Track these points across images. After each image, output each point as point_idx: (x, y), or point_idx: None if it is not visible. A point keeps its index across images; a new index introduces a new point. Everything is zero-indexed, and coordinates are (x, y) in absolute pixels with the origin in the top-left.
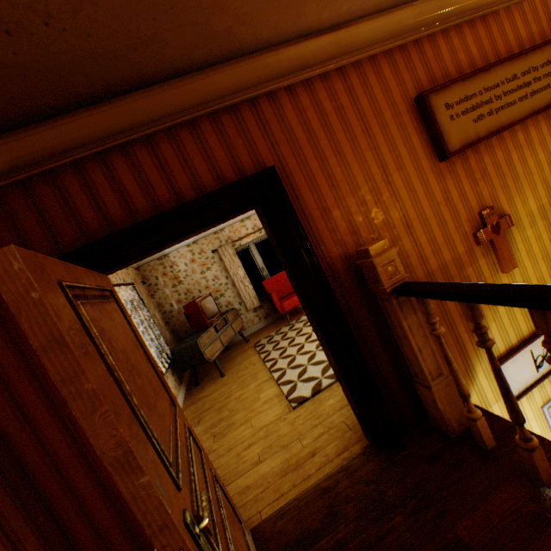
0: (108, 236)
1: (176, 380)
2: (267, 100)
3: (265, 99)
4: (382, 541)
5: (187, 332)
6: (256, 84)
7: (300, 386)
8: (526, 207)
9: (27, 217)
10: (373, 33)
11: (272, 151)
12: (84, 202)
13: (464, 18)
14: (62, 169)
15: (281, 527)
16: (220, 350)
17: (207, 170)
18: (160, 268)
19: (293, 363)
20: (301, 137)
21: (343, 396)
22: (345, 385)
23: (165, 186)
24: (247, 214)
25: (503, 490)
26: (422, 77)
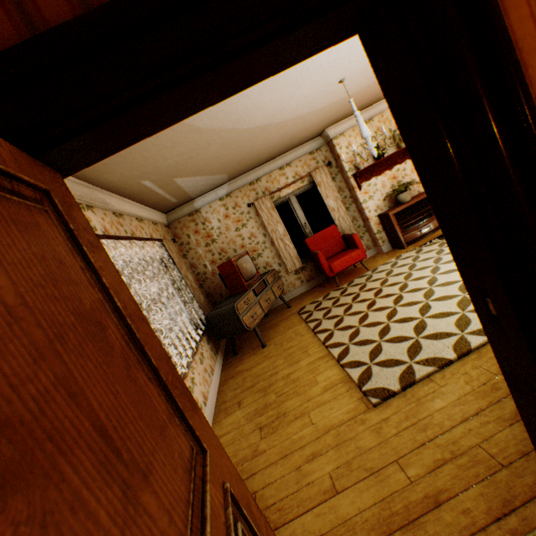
0: (21, 45)
1: (212, 348)
2: None
3: None
4: None
5: (222, 296)
6: None
7: (376, 371)
8: None
9: None
10: None
11: None
12: None
13: None
14: None
15: None
16: (260, 317)
17: None
18: (191, 225)
19: (356, 338)
20: None
21: (461, 397)
22: None
23: None
24: (287, 160)
25: None
26: None
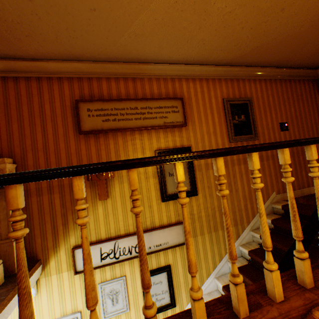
0: None
1: None
2: None
3: None
4: None
5: None
6: None
7: None
8: None
9: None
10: (60, 68)
11: None
12: None
13: (120, 76)
14: None
15: None
16: None
17: None
18: None
19: None
20: (1, 100)
21: None
22: None
23: None
24: None
25: None
26: (87, 94)
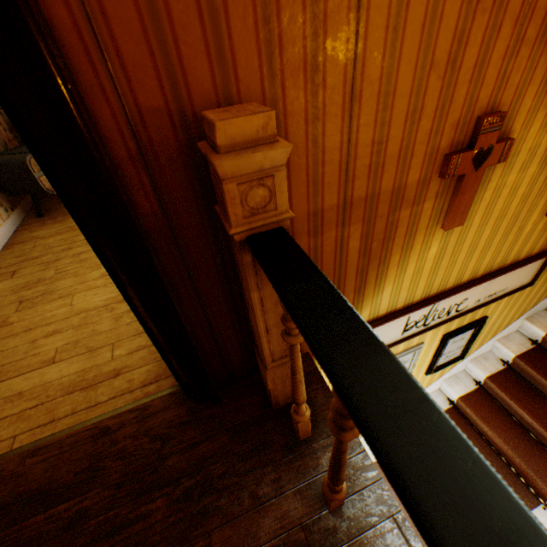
0: None
1: (3, 204)
2: None
3: None
4: (127, 530)
5: None
6: None
7: None
8: (540, 135)
9: None
10: None
11: None
12: None
13: None
14: None
15: (27, 469)
16: None
17: None
18: None
19: None
20: None
21: None
22: (150, 338)
23: None
24: None
25: (286, 502)
26: None
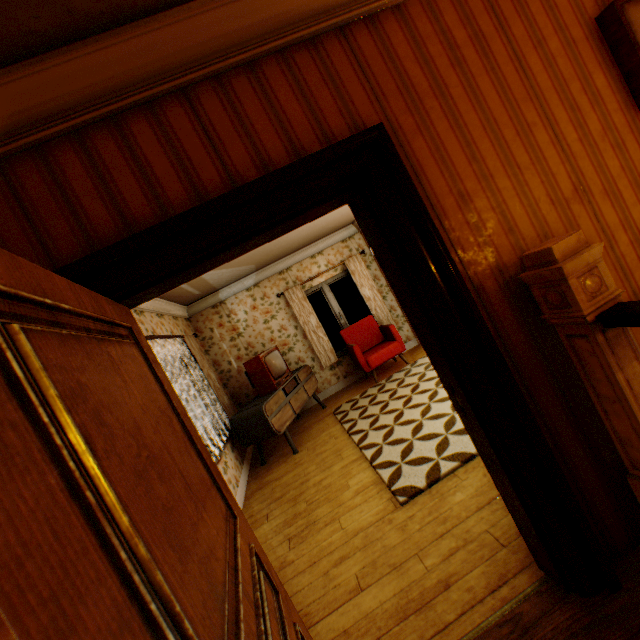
0: (124, 240)
1: (237, 457)
2: (365, 28)
3: (362, 27)
4: None
5: (249, 396)
6: (348, 2)
7: (406, 470)
8: None
9: (5, 217)
10: None
11: (375, 105)
12: (90, 192)
13: None
14: (56, 142)
15: None
16: (291, 419)
17: (276, 139)
18: (215, 317)
19: (390, 437)
20: (420, 83)
21: (479, 489)
22: (506, 480)
23: (212, 164)
24: (318, 248)
25: None
26: None
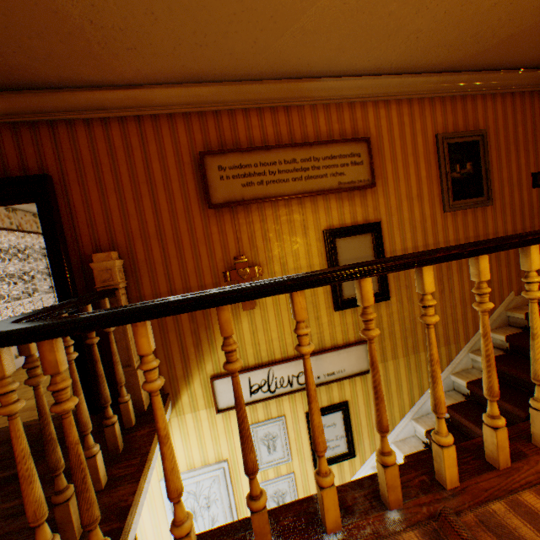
0: None
1: None
2: (66, 125)
3: (65, 124)
4: (4, 461)
5: None
6: (55, 111)
7: None
8: (284, 264)
9: None
10: (171, 97)
11: (59, 163)
12: None
13: (265, 104)
14: None
15: None
16: None
17: None
18: None
19: None
20: (88, 159)
21: None
22: None
23: None
24: None
25: None
26: (214, 140)
